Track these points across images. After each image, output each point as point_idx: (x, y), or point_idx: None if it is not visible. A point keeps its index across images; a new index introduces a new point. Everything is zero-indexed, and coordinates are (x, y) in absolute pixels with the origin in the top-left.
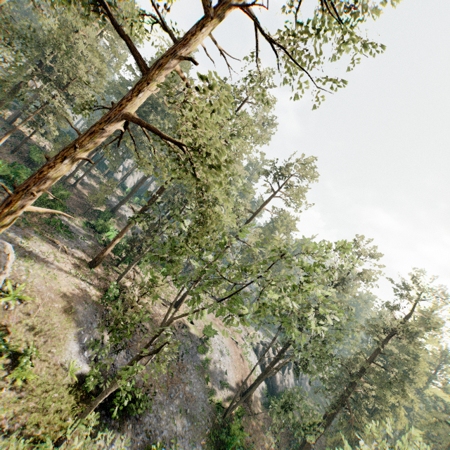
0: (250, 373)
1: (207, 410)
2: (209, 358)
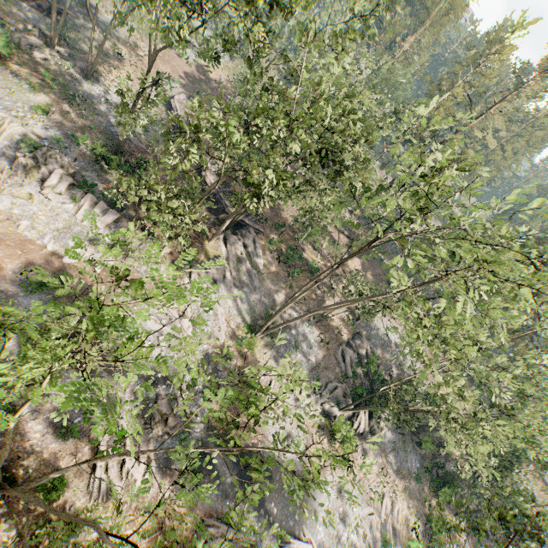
0: None
1: None
2: None
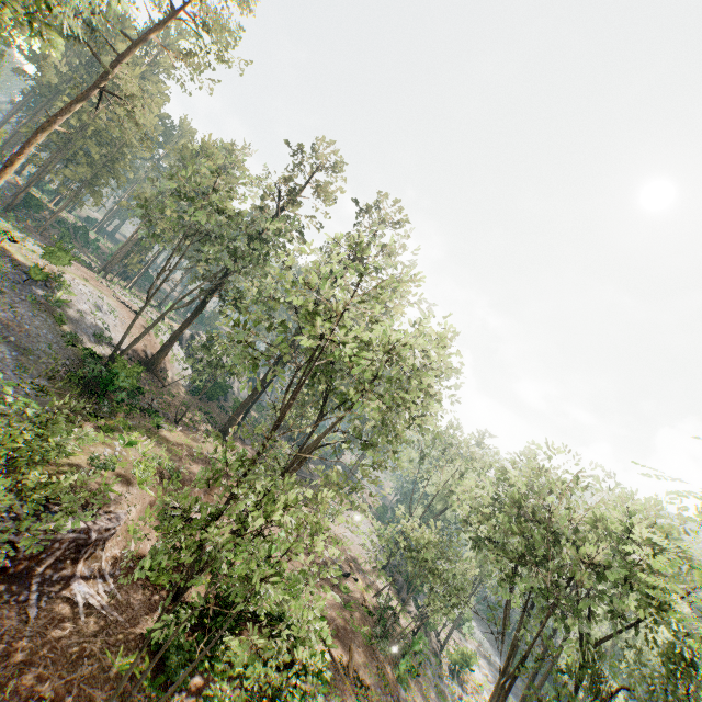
0: (144, 305)
1: (61, 354)
2: (64, 300)
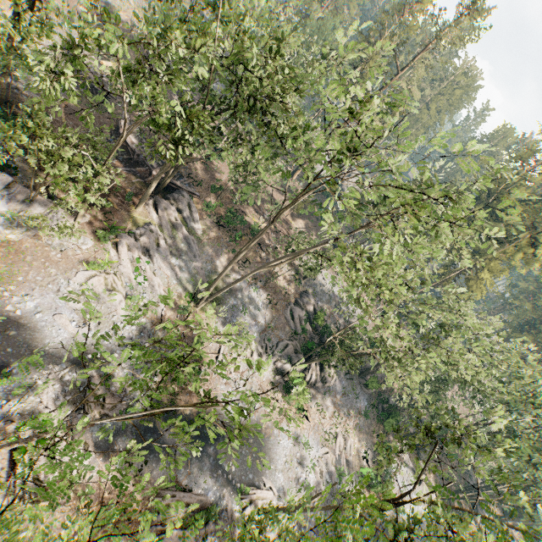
0: None
1: None
2: None
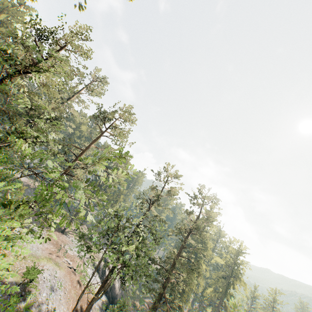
0: (75, 306)
1: None
2: (30, 304)
